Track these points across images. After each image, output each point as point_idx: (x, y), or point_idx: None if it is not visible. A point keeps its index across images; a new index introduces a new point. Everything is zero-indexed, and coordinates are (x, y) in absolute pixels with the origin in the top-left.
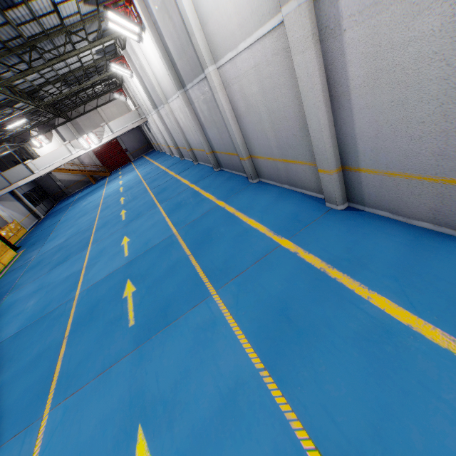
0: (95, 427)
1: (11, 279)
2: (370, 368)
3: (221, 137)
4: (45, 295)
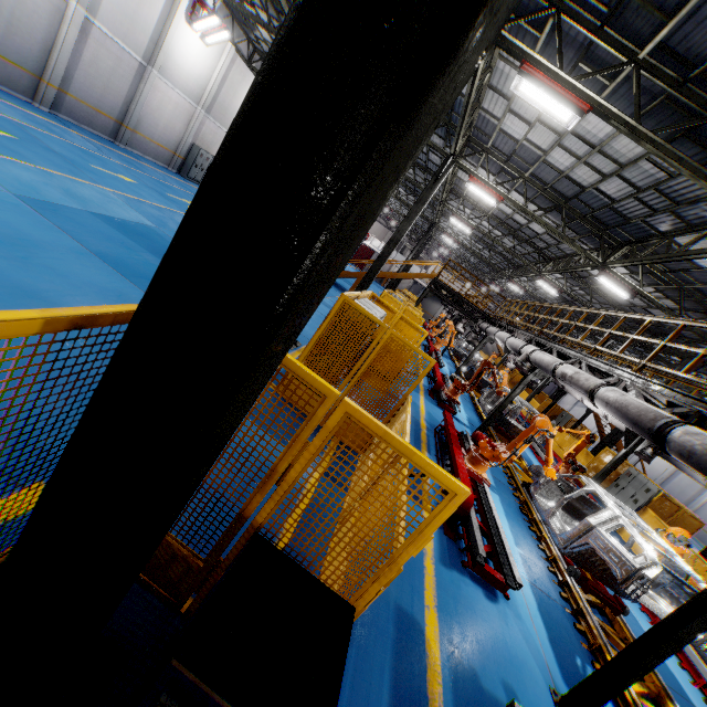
0: None
1: None
2: None
3: (676, 495)
4: None
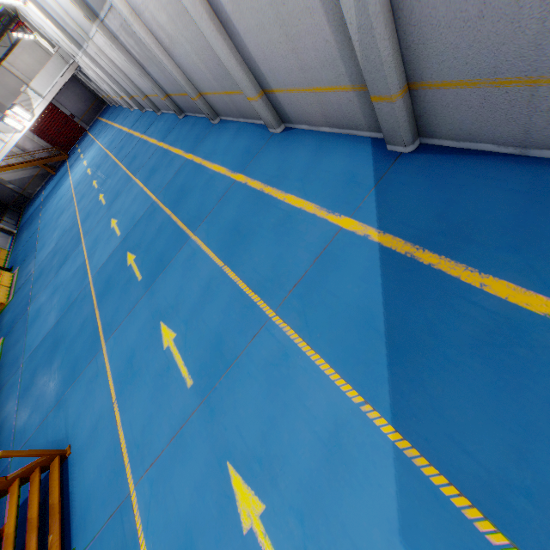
0: (136, 335)
1: (24, 295)
2: (277, 240)
3: (165, 77)
4: (63, 291)
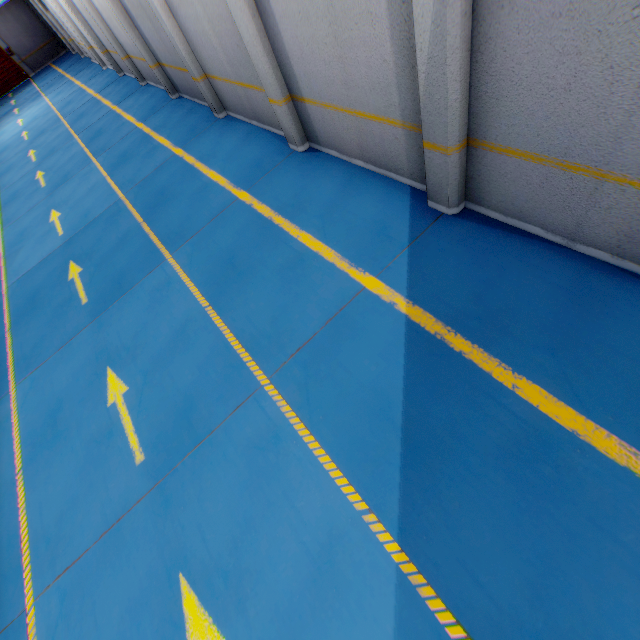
0: (68, 381)
1: None
2: (283, 286)
3: (161, 39)
4: None
